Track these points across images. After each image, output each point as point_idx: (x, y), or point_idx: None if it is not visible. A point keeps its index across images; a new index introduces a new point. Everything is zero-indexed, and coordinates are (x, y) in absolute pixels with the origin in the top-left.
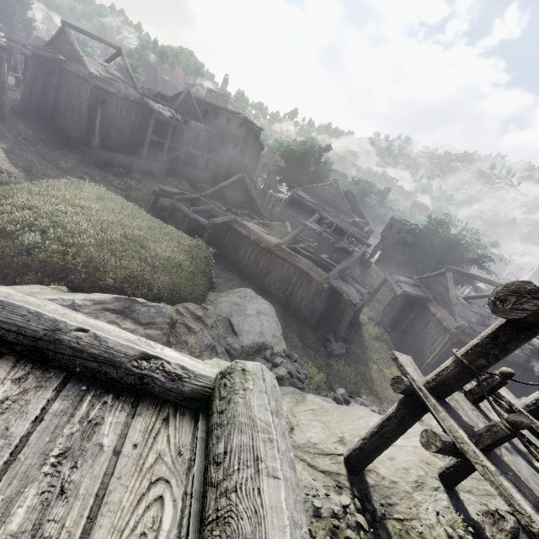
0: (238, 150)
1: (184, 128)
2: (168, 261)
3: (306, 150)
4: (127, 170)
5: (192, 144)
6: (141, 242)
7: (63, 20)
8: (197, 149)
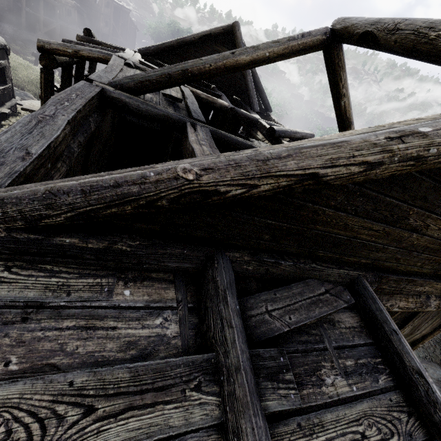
0: (111, 28)
1: (54, 3)
2: (34, 81)
3: (171, 32)
4: (12, 38)
5: (67, 20)
6: (15, 68)
7: None
8: (72, 25)
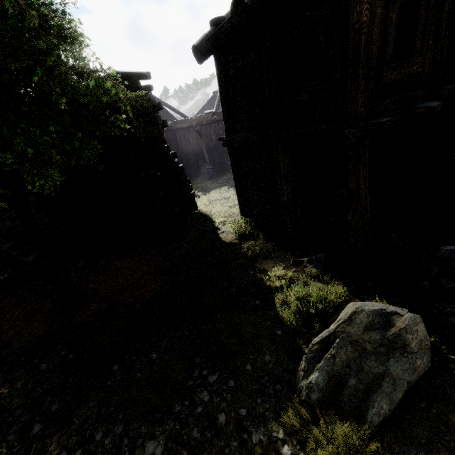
0: None
1: None
2: None
3: None
4: None
5: None
6: None
7: (214, 91)
8: None
